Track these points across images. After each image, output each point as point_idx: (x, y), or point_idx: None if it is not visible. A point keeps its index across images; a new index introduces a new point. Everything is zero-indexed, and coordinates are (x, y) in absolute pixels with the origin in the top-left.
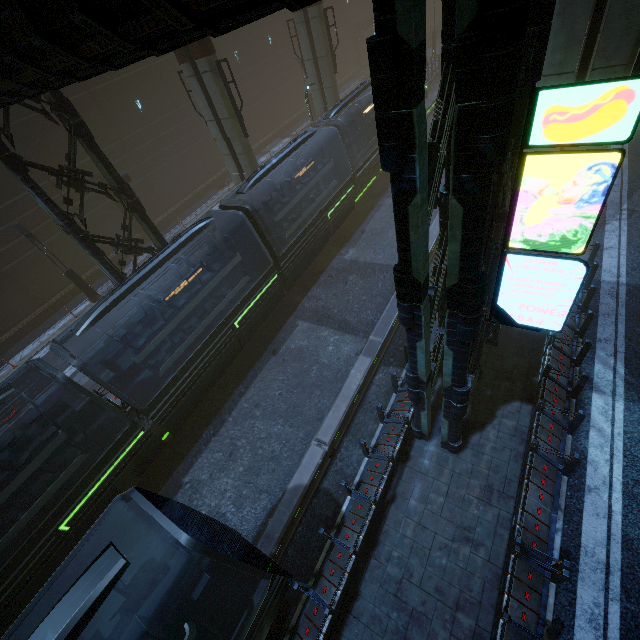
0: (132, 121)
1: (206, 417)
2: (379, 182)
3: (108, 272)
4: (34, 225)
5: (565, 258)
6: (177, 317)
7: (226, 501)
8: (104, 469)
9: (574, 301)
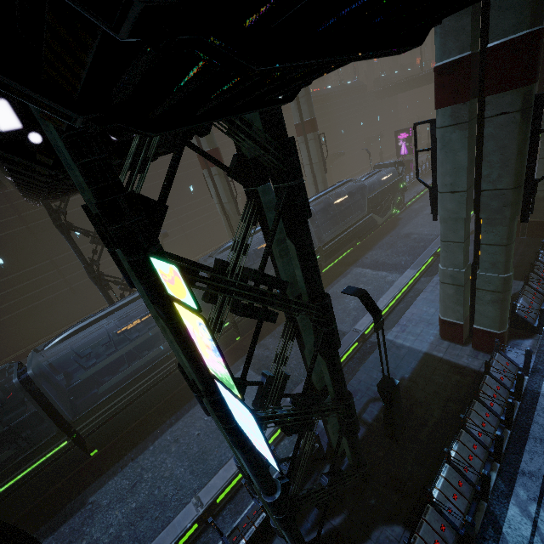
0: (184, 198)
1: (136, 439)
2: (354, 253)
3: (107, 302)
4: (101, 259)
5: (238, 399)
6: (125, 347)
7: (106, 537)
8: (22, 468)
9: (268, 446)
